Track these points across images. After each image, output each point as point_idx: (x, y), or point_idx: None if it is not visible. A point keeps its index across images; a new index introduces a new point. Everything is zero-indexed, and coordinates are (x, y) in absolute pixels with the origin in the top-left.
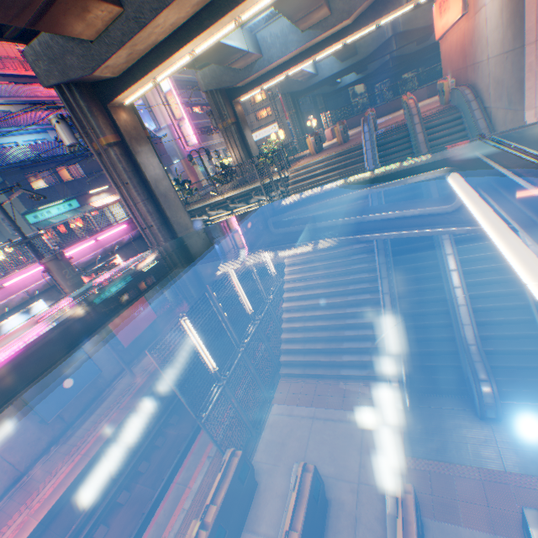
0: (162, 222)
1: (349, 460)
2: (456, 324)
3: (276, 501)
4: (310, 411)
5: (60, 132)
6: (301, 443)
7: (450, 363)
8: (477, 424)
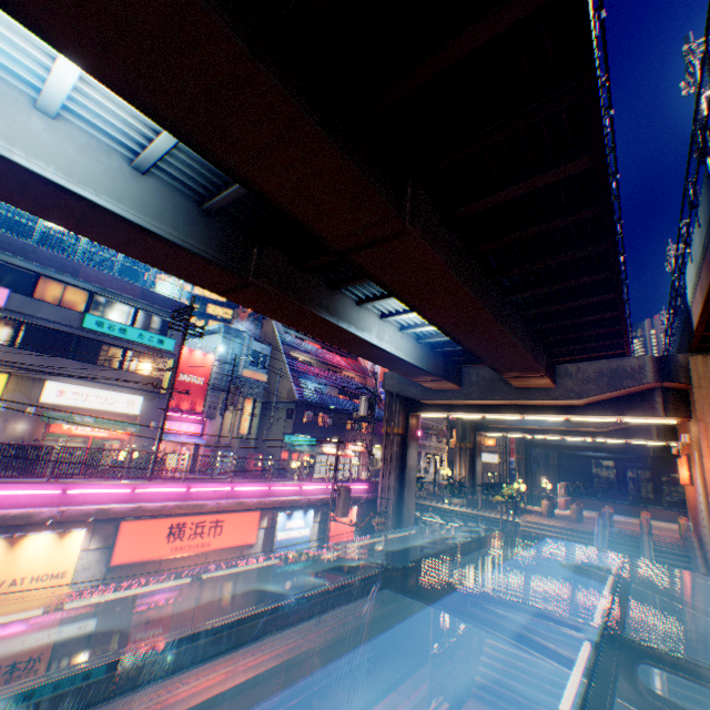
0: (397, 499)
1: None
2: None
3: None
4: None
5: (362, 405)
6: None
7: None
8: None
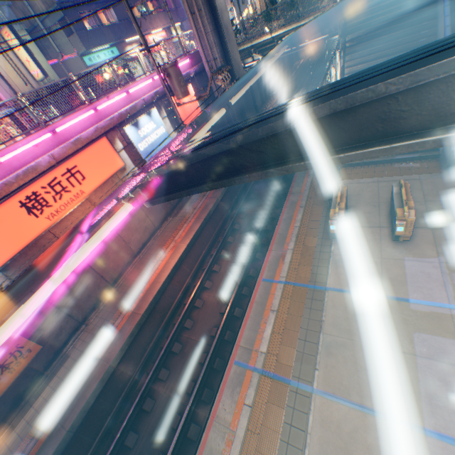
0: (223, 56)
1: (414, 194)
2: None
3: (365, 215)
4: (373, 180)
5: None
6: (372, 193)
7: None
8: None
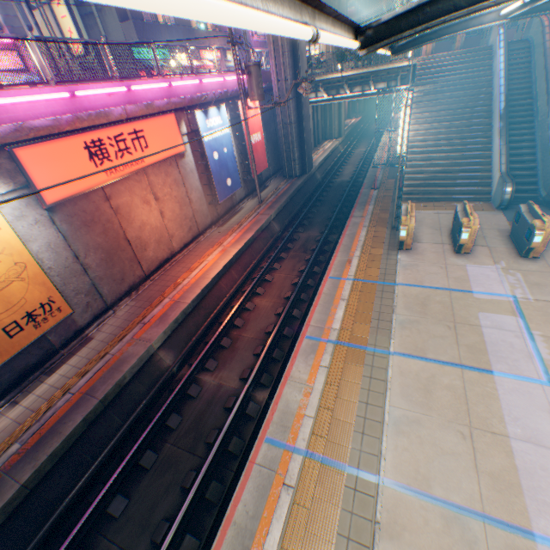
0: (294, 80)
1: None
2: (546, 166)
3: (428, 235)
4: (434, 212)
5: None
6: (433, 221)
7: (530, 194)
8: (549, 212)
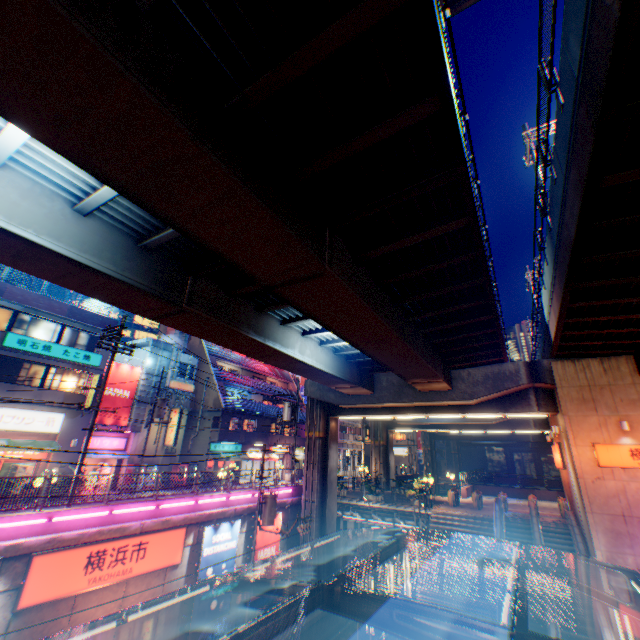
0: (321, 501)
1: None
2: None
3: None
4: None
5: (285, 410)
6: None
7: None
8: None
